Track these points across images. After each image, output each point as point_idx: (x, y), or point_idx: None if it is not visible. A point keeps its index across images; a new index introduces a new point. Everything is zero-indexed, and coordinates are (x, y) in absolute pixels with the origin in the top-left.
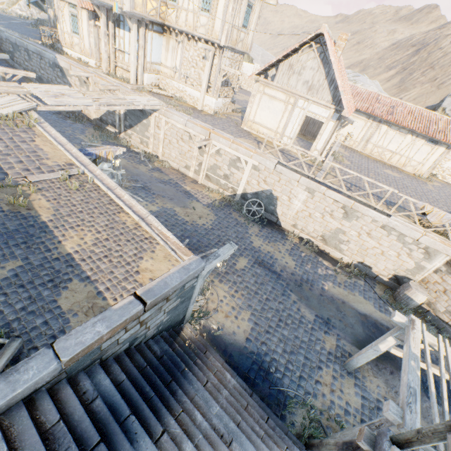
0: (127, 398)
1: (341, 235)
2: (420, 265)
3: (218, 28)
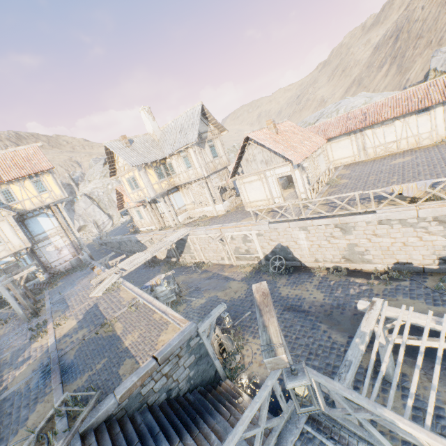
0: (161, 425)
1: (356, 248)
2: None
3: (199, 170)
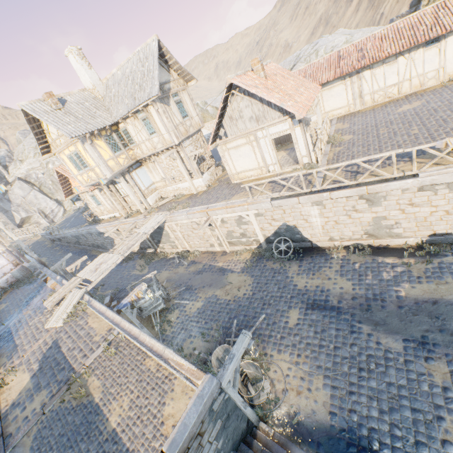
0: None
1: (384, 222)
2: None
3: (167, 136)
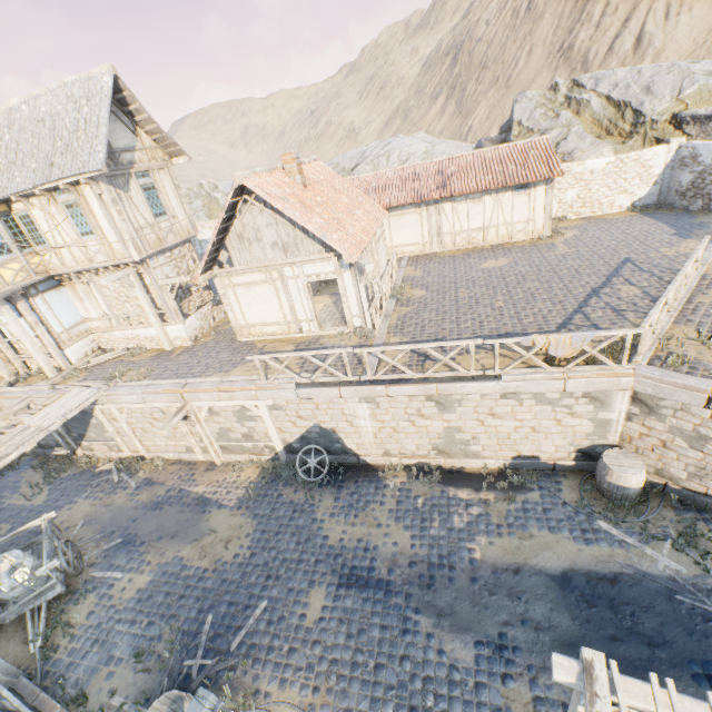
0: None
1: (458, 435)
2: (600, 419)
3: (117, 245)
